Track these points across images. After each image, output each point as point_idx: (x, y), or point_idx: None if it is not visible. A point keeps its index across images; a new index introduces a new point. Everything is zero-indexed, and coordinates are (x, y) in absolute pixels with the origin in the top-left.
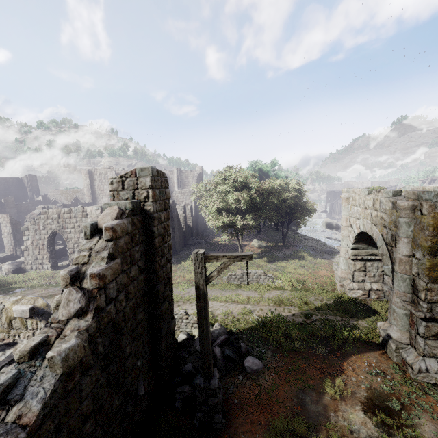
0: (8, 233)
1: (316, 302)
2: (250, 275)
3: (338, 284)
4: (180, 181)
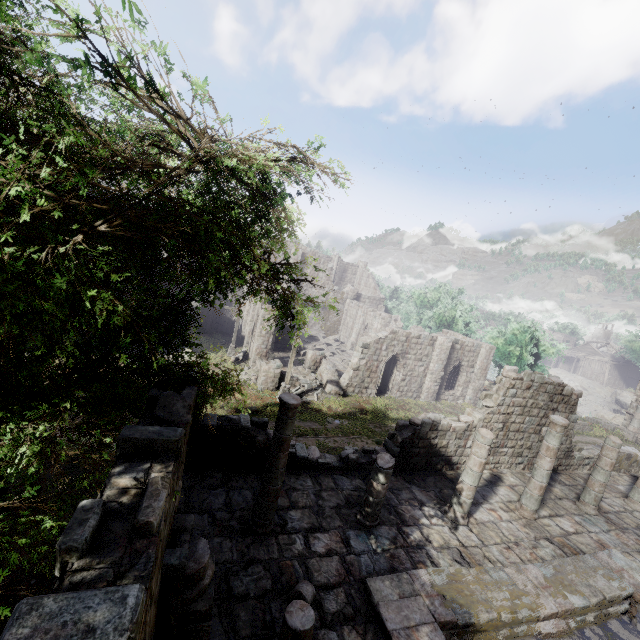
0: (268, 332)
1: (638, 448)
2: (580, 425)
3: (629, 436)
4: (336, 272)
